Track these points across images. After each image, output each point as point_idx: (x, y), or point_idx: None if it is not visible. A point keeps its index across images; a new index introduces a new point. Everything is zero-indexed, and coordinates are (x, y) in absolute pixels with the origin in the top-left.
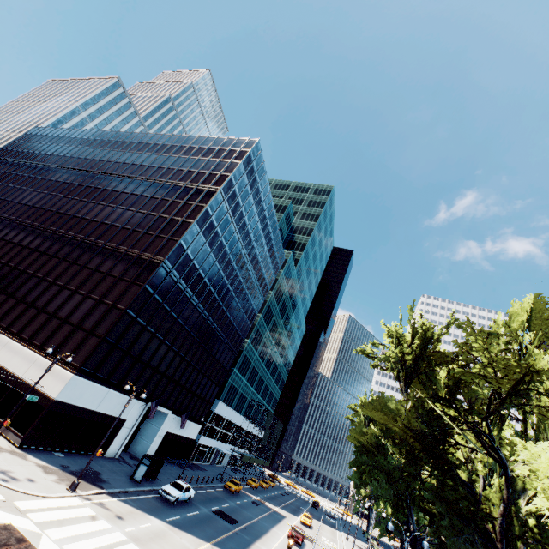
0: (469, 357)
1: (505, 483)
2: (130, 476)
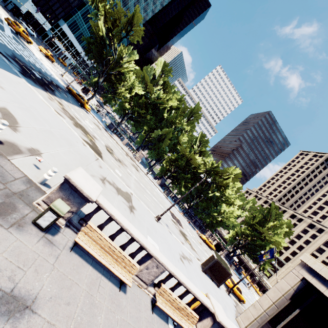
0: (117, 17)
1: (114, 59)
2: (5, 6)
